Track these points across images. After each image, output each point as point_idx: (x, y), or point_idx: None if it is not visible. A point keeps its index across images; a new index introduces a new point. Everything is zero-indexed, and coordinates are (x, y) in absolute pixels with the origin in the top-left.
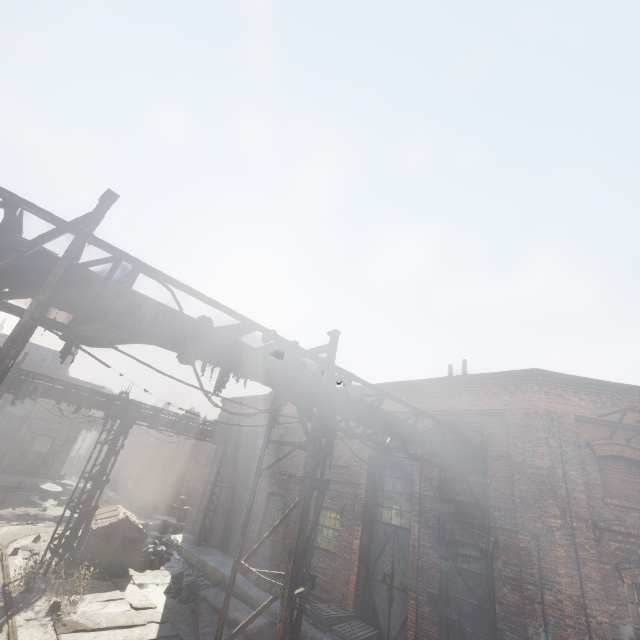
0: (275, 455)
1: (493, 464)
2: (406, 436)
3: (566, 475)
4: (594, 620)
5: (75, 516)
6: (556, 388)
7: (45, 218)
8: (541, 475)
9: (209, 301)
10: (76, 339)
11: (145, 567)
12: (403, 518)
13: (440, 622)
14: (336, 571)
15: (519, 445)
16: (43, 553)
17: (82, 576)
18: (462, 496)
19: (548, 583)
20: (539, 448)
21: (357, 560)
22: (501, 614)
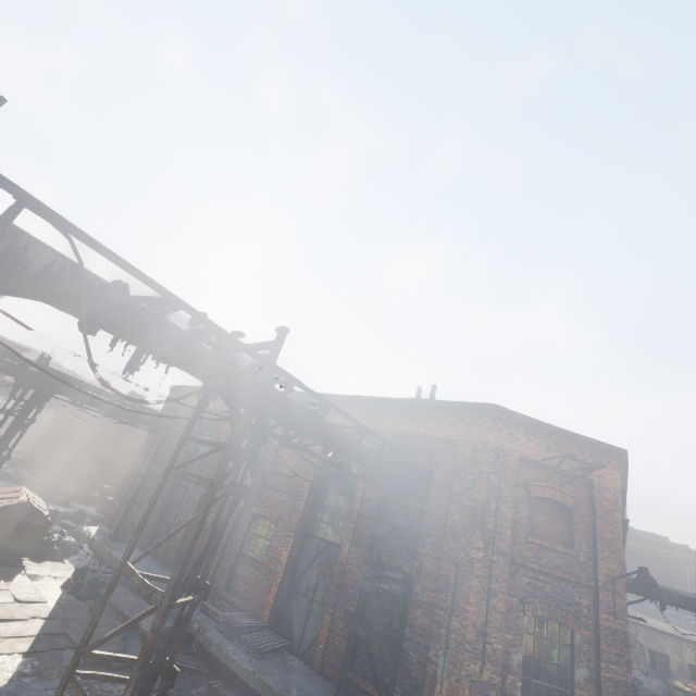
0: (218, 454)
1: (434, 492)
2: (348, 453)
3: (498, 511)
4: (490, 647)
5: None
6: (509, 426)
7: None
8: (475, 508)
9: (121, 262)
10: None
11: (45, 558)
12: (338, 535)
13: (349, 639)
14: (259, 581)
15: (462, 477)
16: None
17: None
18: (398, 520)
19: (458, 610)
20: (480, 482)
21: (282, 572)
22: (409, 635)
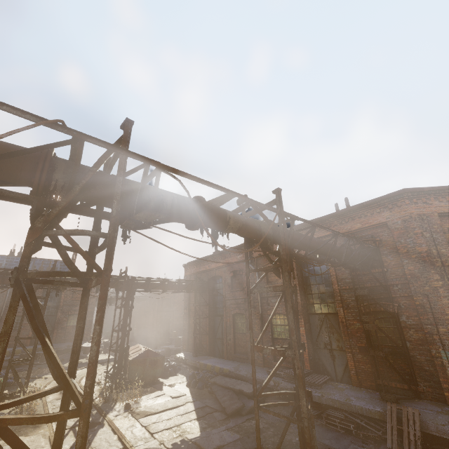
0: (231, 290)
1: (386, 258)
2: (331, 251)
3: (439, 253)
4: None
5: (110, 358)
6: (421, 198)
7: (101, 145)
8: (422, 257)
9: (205, 182)
10: (133, 225)
11: (167, 376)
12: (329, 307)
13: (372, 360)
14: None
15: (403, 242)
16: (103, 381)
17: (136, 386)
18: (369, 283)
19: (440, 321)
20: (417, 240)
21: (305, 339)
22: (411, 347)
